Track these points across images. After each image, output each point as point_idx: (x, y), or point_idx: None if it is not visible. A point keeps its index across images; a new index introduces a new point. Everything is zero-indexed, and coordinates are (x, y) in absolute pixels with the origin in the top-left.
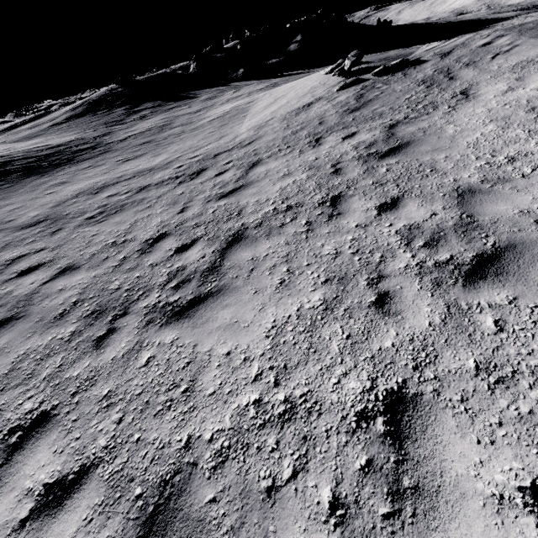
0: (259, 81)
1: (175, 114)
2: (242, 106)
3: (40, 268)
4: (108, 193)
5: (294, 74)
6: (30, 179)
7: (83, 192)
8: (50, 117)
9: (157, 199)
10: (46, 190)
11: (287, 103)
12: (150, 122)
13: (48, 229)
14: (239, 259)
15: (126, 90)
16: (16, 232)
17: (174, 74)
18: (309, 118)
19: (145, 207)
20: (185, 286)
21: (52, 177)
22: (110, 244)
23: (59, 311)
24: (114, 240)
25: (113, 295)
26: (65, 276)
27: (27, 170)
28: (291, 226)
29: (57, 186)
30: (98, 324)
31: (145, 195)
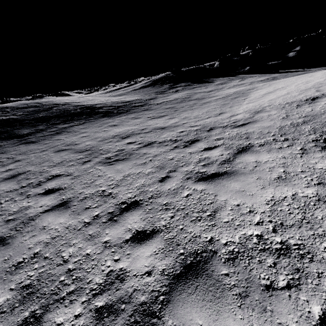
0: (260, 75)
1: (195, 91)
2: (243, 91)
3: (56, 193)
4: (130, 140)
5: (291, 71)
6: (104, 119)
7: (119, 135)
8: (134, 86)
9: (153, 158)
10: (104, 128)
11: (286, 94)
12: (179, 94)
13: (84, 158)
14: (187, 325)
15: (174, 75)
16: (72, 153)
17: (204, 68)
18: (315, 112)
19: (142, 162)
20: (106, 322)
21: (113, 120)
22: (100, 191)
23: (21, 258)
24: (105, 189)
25: (56, 269)
26: (56, 212)
27: (106, 113)
28: (287, 303)
29: (111, 126)
30: (15, 314)
31: (147, 150)
